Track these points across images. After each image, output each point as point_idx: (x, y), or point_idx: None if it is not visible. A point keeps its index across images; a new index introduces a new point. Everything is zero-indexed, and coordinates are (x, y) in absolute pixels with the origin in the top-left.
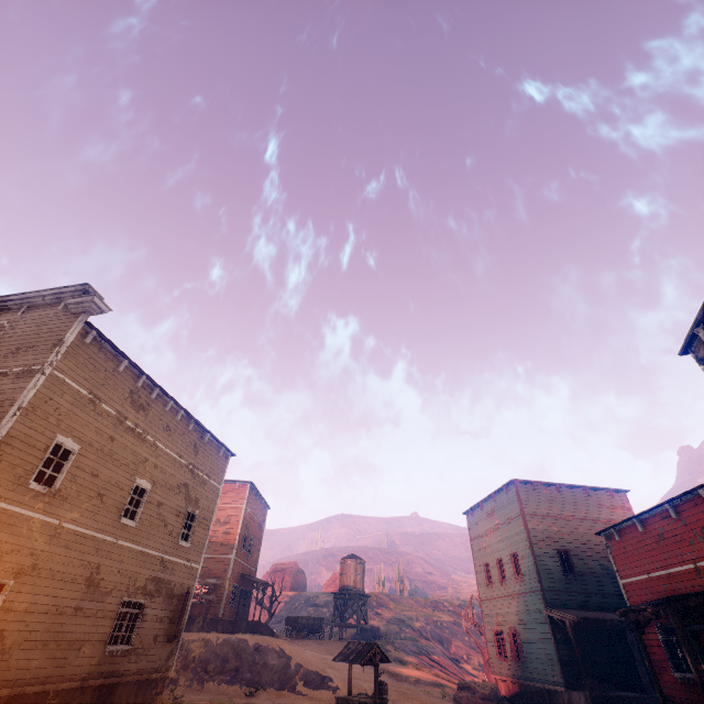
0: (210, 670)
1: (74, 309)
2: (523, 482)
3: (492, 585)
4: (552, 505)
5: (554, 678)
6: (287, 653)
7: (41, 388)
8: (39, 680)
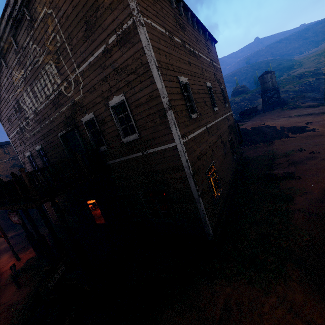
0: None
1: None
2: None
3: None
4: None
5: None
6: (271, 126)
7: (150, 43)
8: (231, 181)
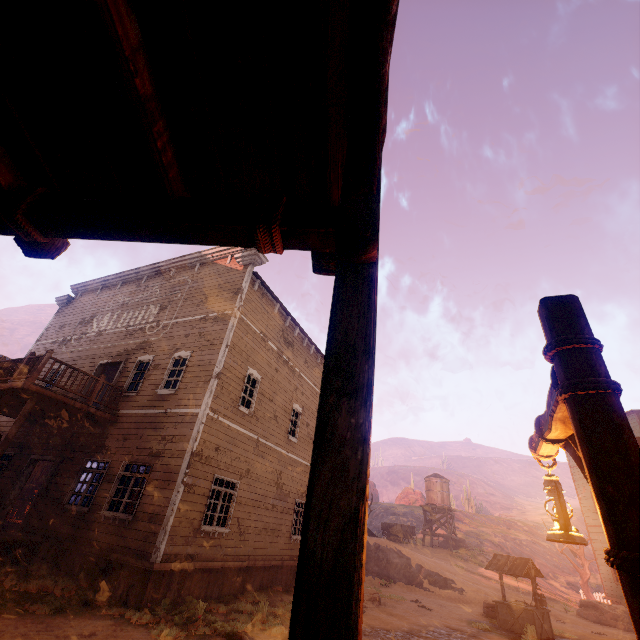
0: None
1: (241, 262)
2: None
3: None
4: None
5: None
6: (405, 555)
7: (235, 329)
8: (260, 557)
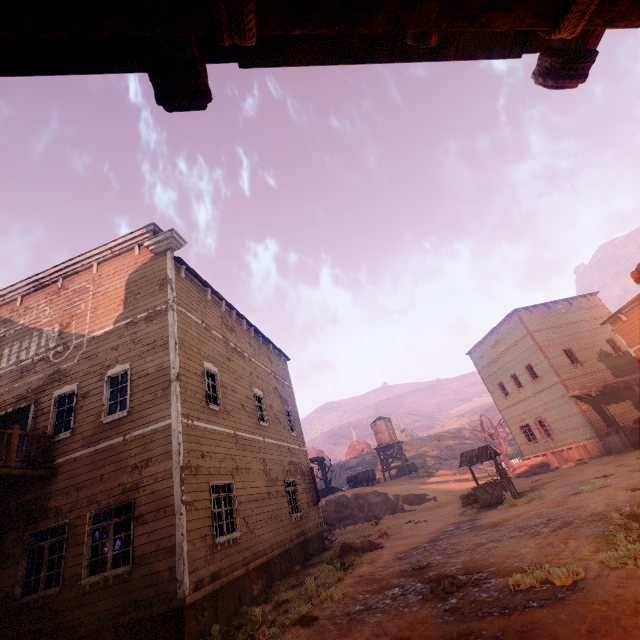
0: (330, 522)
1: (155, 250)
2: (521, 309)
3: (509, 396)
4: (548, 320)
5: (587, 435)
6: (381, 492)
7: (177, 324)
8: (273, 547)
